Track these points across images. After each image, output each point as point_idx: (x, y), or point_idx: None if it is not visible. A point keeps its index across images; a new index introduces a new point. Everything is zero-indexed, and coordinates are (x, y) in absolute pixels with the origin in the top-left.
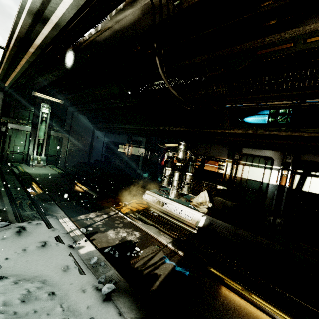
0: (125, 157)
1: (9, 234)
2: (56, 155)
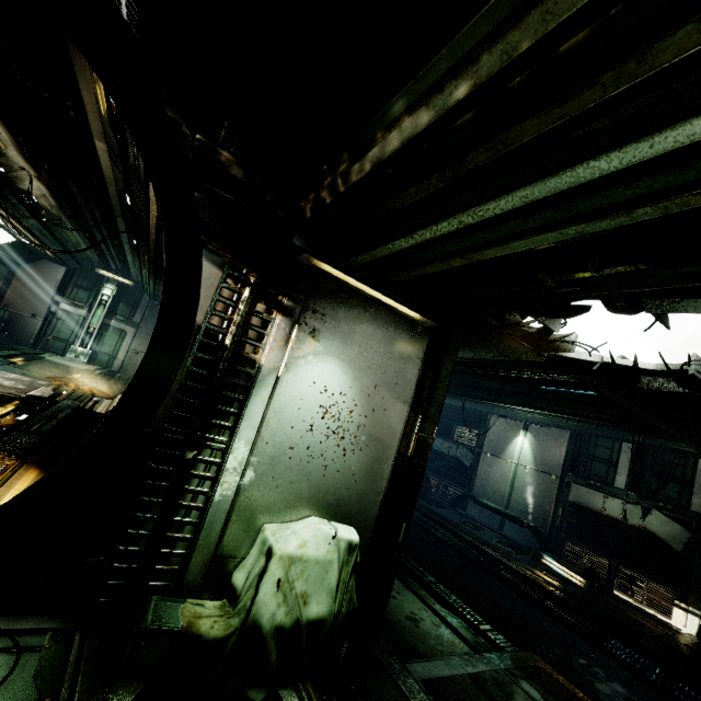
0: None
1: None
2: (110, 354)
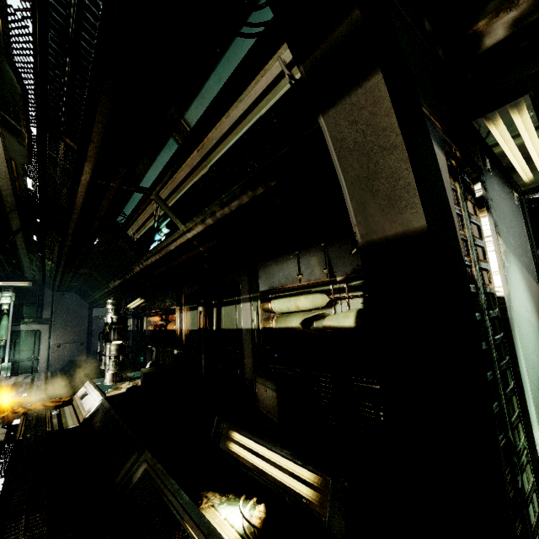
0: None
1: None
2: (32, 358)
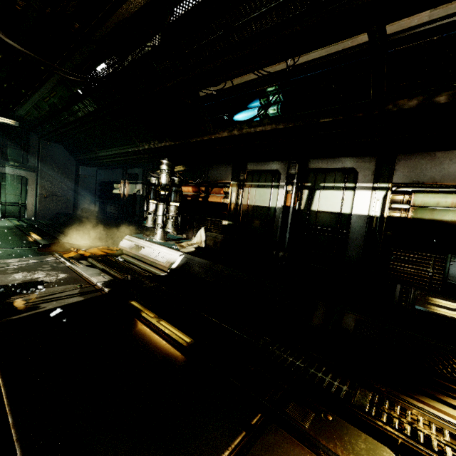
0: (121, 200)
1: None
2: (19, 204)
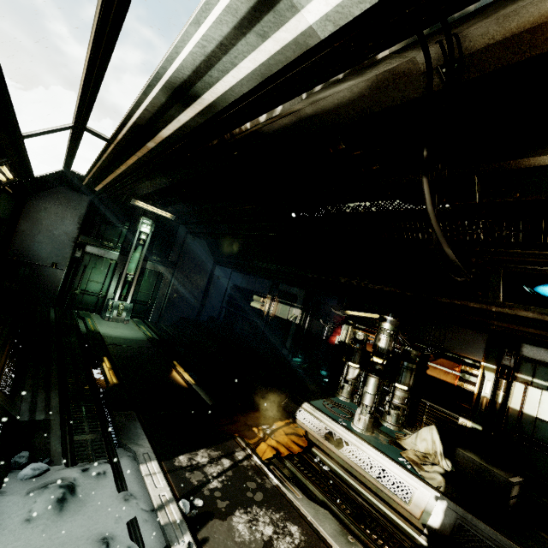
0: (263, 319)
1: (41, 504)
2: (147, 303)
